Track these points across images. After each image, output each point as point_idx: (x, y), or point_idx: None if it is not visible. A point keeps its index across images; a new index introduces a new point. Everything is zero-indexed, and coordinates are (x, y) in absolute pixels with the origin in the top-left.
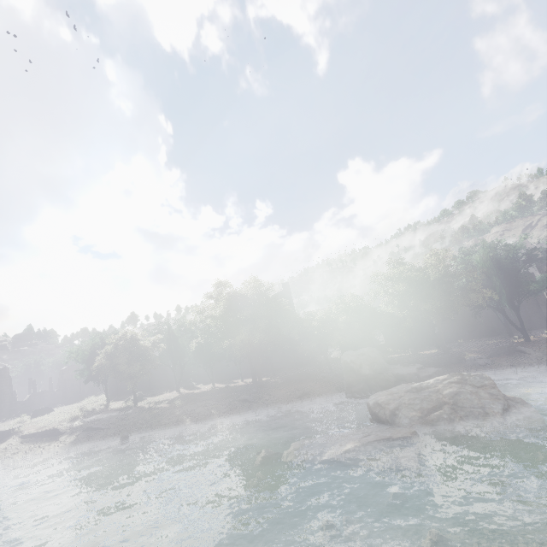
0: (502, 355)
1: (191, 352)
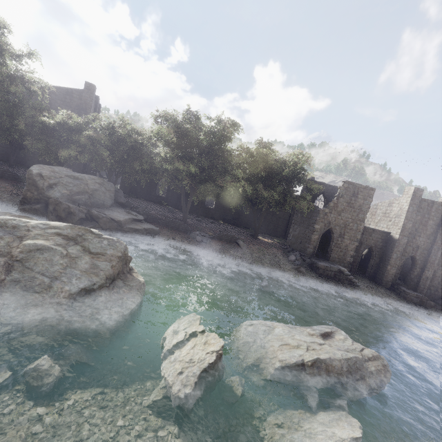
0: (222, 241)
1: None
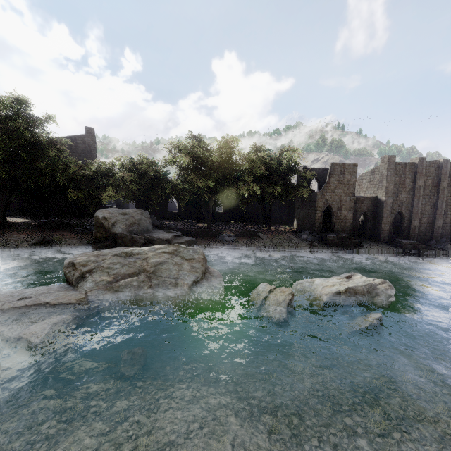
0: (245, 237)
1: None
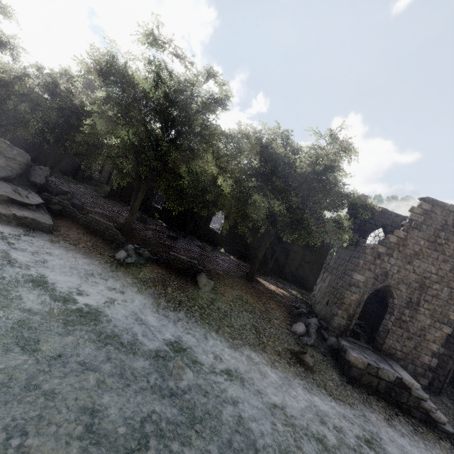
0: (172, 269)
1: None
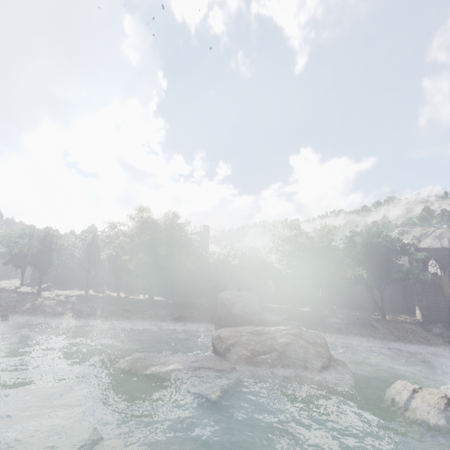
0: (357, 325)
1: (106, 261)
